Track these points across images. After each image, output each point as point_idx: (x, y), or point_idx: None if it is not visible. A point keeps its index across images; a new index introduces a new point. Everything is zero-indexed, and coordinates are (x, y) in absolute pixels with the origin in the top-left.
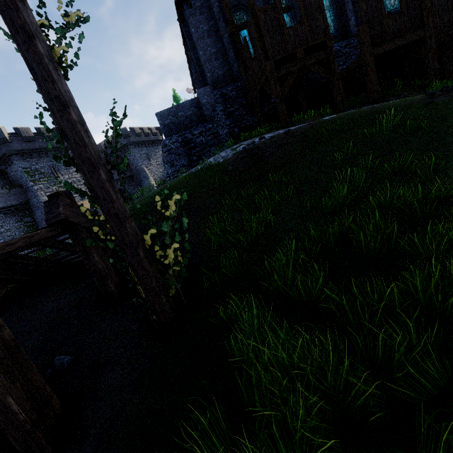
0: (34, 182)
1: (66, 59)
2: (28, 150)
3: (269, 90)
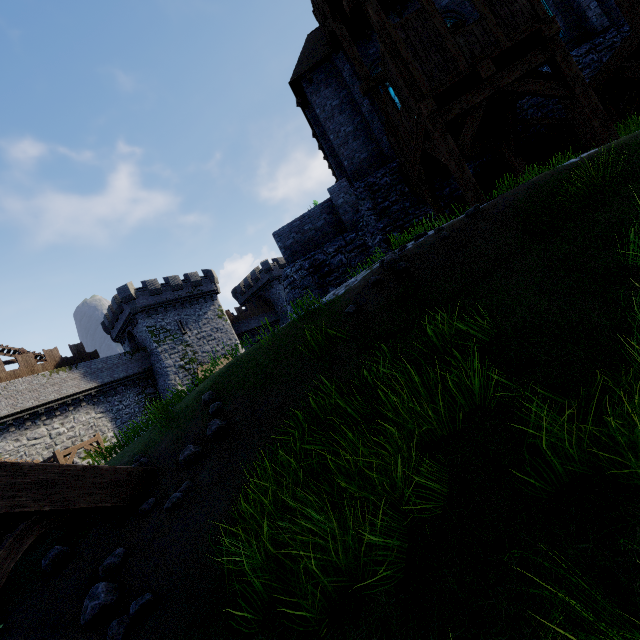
0: (158, 343)
1: None
2: (154, 305)
3: (435, 151)
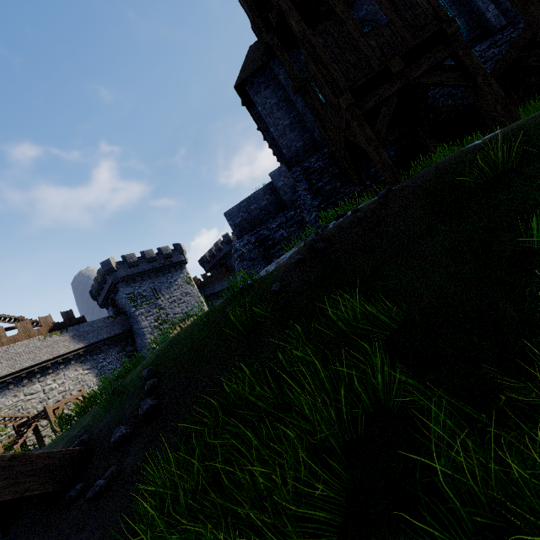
0: (136, 308)
1: None
2: (132, 275)
3: (355, 138)
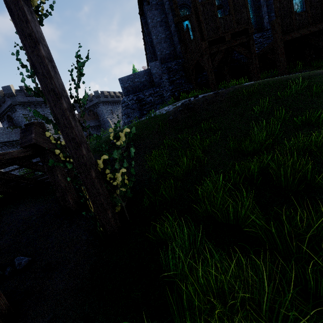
0: None
1: (43, 8)
2: (28, 102)
3: (203, 63)
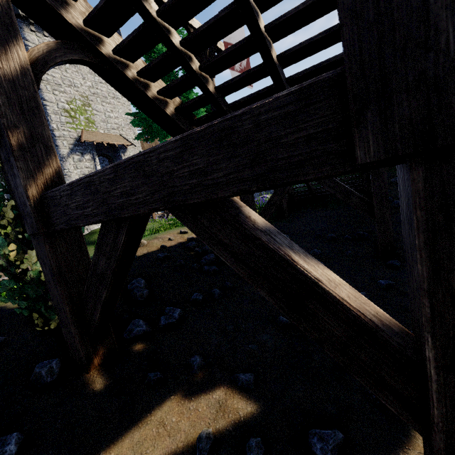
0: None
1: None
2: None
3: None
